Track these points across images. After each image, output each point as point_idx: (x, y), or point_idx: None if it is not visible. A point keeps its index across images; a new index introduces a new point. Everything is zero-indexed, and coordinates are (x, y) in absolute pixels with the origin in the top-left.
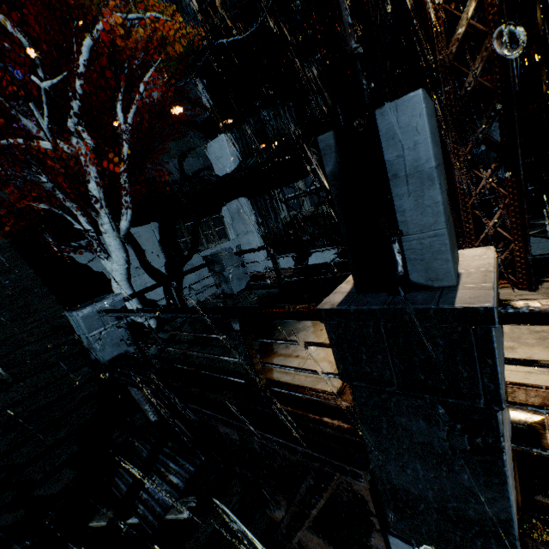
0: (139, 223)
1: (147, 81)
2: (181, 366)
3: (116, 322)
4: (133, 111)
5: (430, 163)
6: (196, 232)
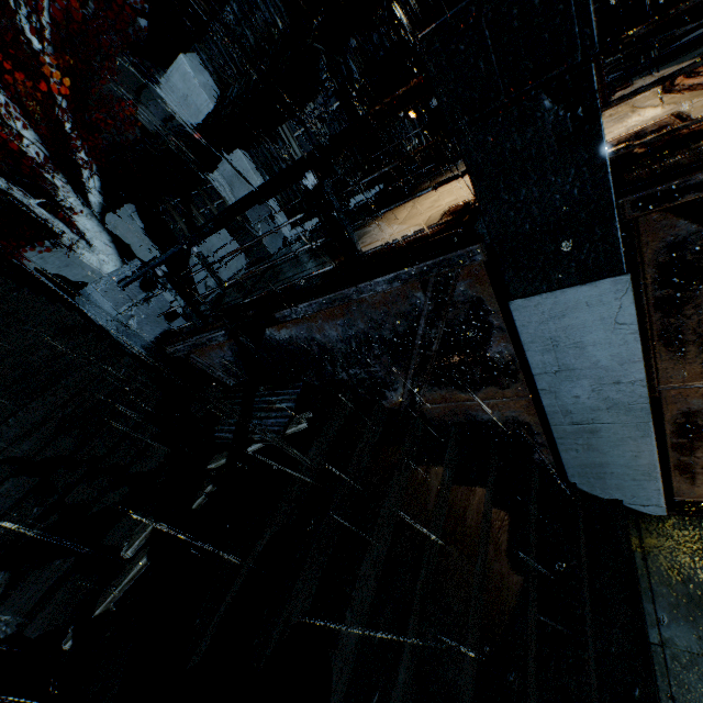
0: (107, 208)
1: None
2: (249, 299)
3: (144, 295)
4: (46, 8)
5: None
6: (189, 211)
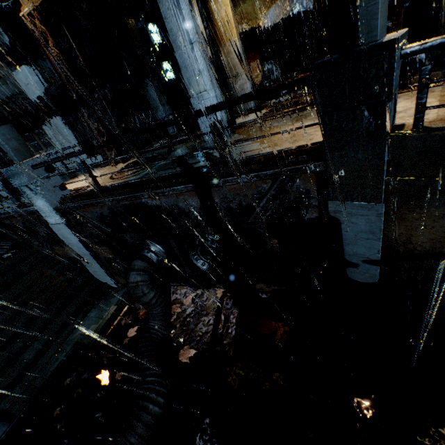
0: None
1: None
2: None
3: None
4: None
5: (1, 141)
6: None
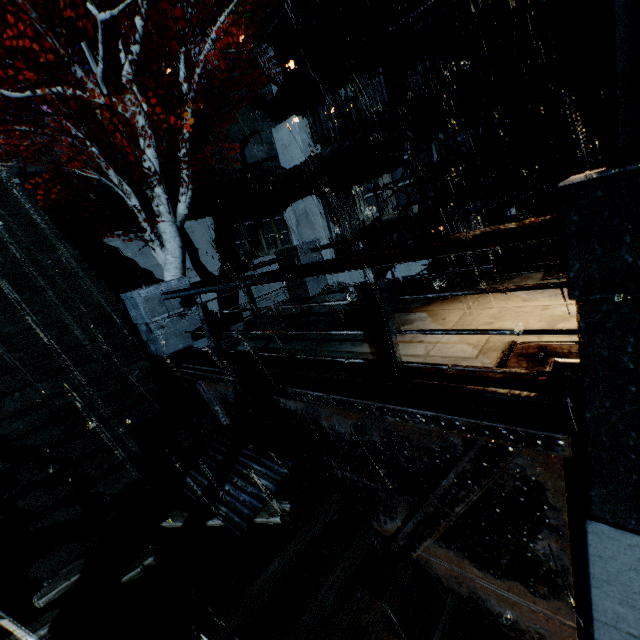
0: (192, 216)
1: (219, 27)
2: (269, 354)
3: (181, 309)
4: (201, 65)
5: None
6: (256, 234)
